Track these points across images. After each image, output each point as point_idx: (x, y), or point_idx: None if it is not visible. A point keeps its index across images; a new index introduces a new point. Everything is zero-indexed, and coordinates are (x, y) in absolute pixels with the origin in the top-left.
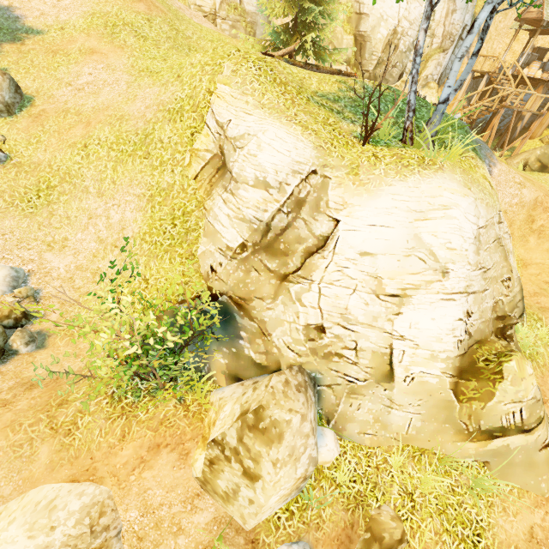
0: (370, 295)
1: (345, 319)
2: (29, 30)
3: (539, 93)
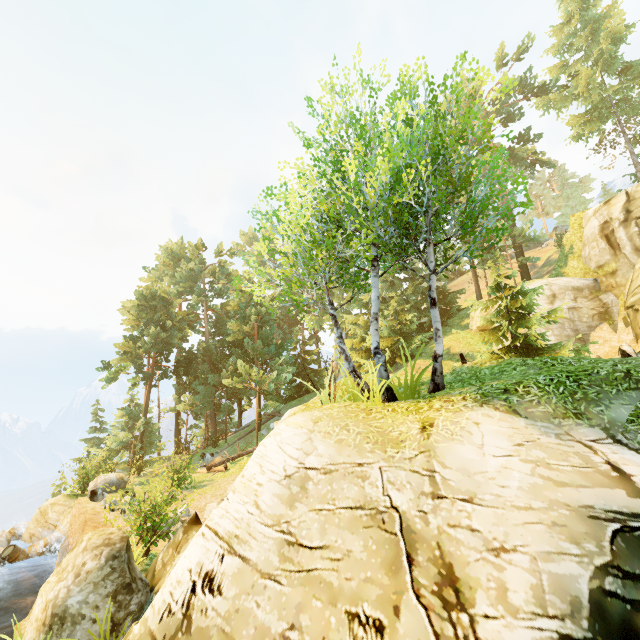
0: None
1: None
2: None
3: None
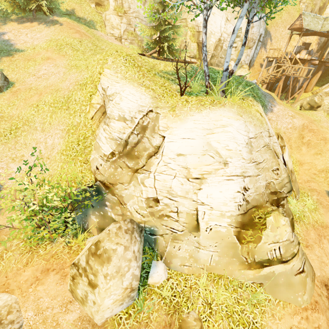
0: (183, 179)
1: (170, 194)
2: (17, 50)
3: (305, 67)
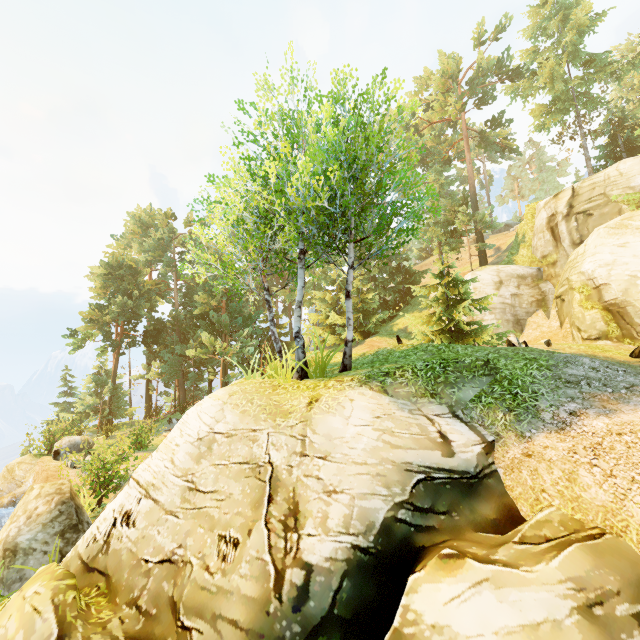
0: None
1: None
2: None
3: None
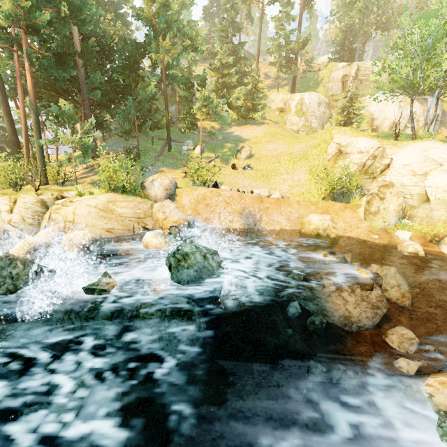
0: (411, 177)
1: (403, 186)
2: (245, 139)
3: None
